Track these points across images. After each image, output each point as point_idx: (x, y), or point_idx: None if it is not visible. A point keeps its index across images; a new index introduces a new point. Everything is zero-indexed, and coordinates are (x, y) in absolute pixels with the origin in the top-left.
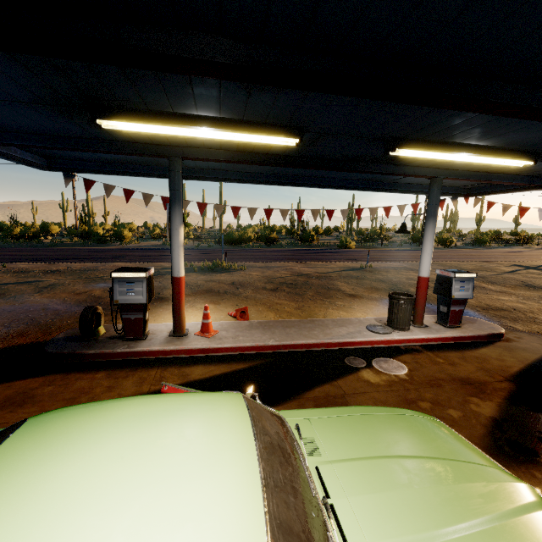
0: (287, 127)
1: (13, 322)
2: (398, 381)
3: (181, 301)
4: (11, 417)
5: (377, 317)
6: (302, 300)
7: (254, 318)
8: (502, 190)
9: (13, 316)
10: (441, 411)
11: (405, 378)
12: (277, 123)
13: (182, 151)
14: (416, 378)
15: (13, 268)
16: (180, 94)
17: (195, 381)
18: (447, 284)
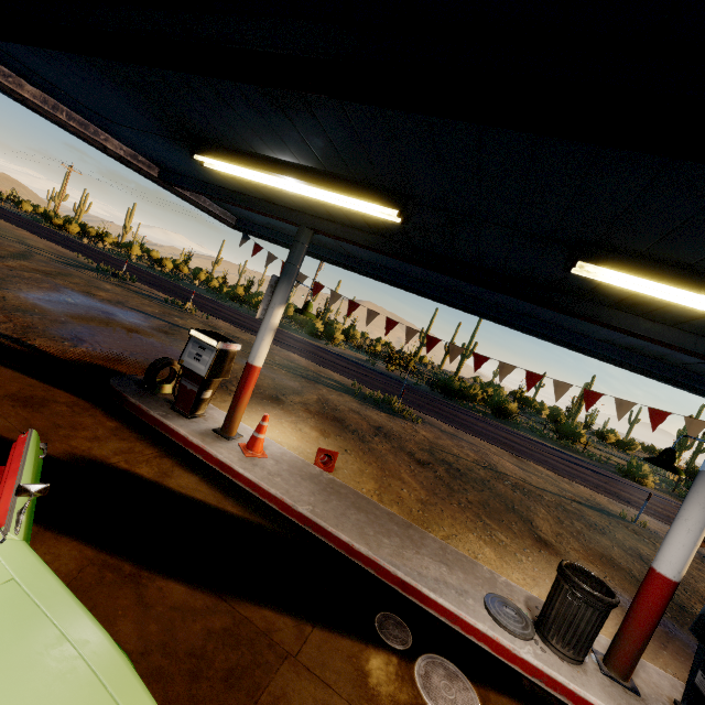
0: (385, 191)
1: (142, 354)
2: None
3: (243, 394)
4: (5, 409)
5: (538, 597)
6: (445, 497)
7: (341, 475)
8: None
9: (150, 350)
10: None
11: None
12: (370, 182)
13: (314, 221)
14: None
15: (212, 322)
16: (236, 121)
17: (163, 486)
18: None
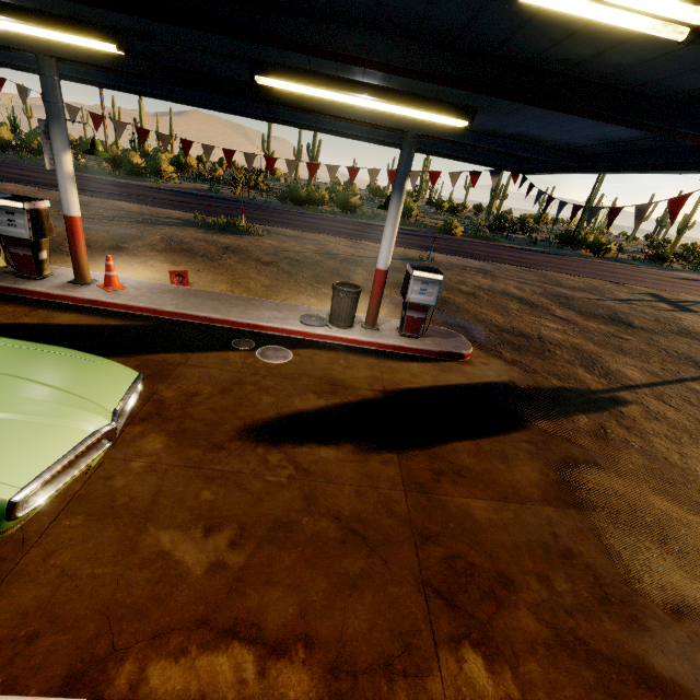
0: (96, 25)
1: None
2: (258, 367)
3: (78, 245)
4: None
5: None
6: (285, 279)
7: (197, 286)
8: (545, 167)
9: None
10: (257, 395)
11: (270, 367)
12: (77, 18)
13: (48, 46)
14: (282, 369)
15: None
16: None
17: (51, 324)
18: (407, 282)
